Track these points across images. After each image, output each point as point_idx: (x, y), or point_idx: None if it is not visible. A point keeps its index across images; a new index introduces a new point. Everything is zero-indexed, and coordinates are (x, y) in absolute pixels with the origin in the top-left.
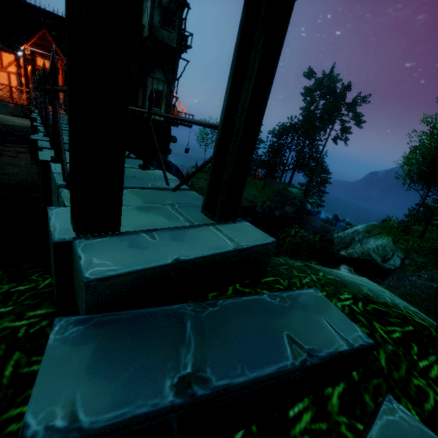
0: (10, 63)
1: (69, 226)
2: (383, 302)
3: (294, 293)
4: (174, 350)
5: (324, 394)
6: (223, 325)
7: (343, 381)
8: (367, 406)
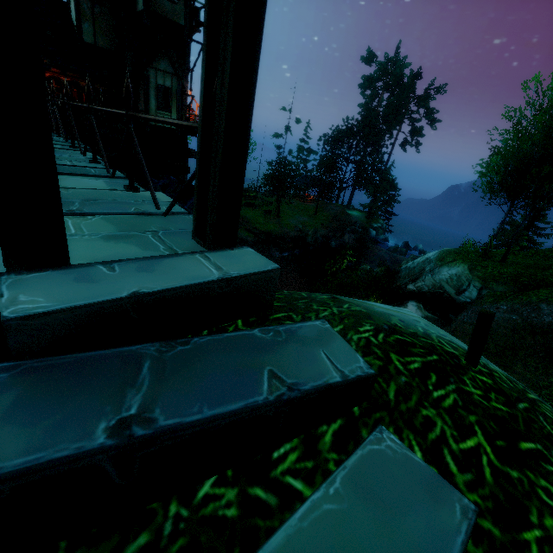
0: None
1: (0, 261)
2: (412, 332)
3: (295, 326)
4: (119, 392)
5: (317, 433)
6: (191, 364)
7: (341, 418)
8: (363, 440)
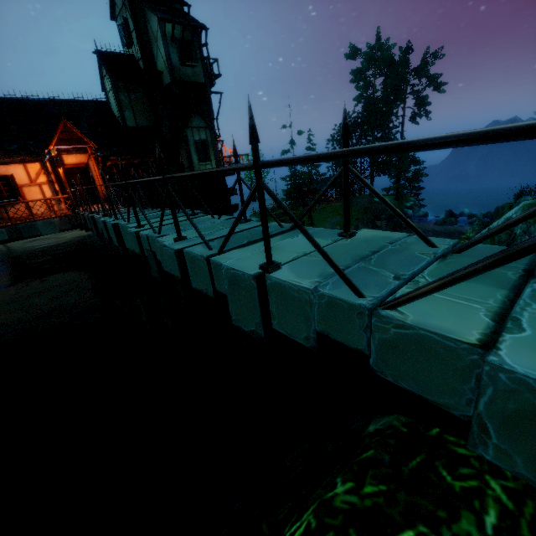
0: (38, 174)
1: None
2: None
3: None
4: None
5: None
6: None
7: None
8: None
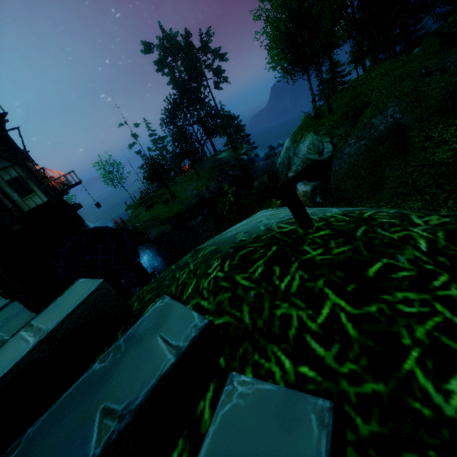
0: None
1: None
2: (255, 237)
3: (135, 326)
4: None
5: (197, 416)
6: None
7: (212, 380)
8: None
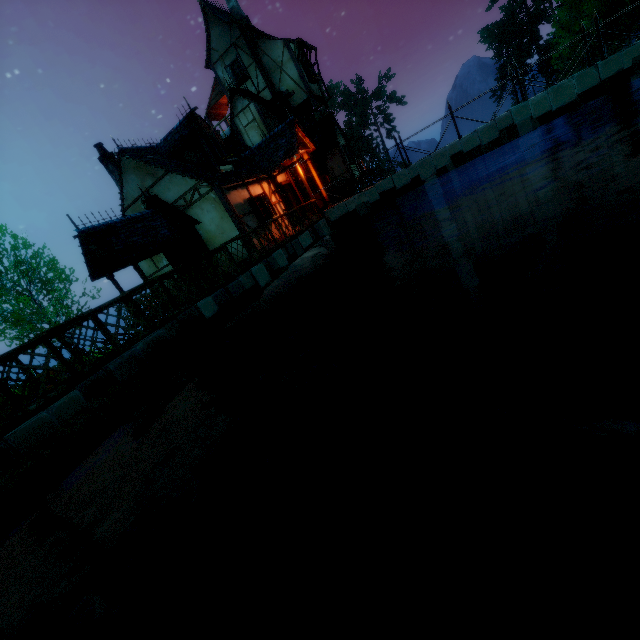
0: (270, 194)
1: None
2: None
3: None
4: None
5: None
6: None
7: None
8: None
